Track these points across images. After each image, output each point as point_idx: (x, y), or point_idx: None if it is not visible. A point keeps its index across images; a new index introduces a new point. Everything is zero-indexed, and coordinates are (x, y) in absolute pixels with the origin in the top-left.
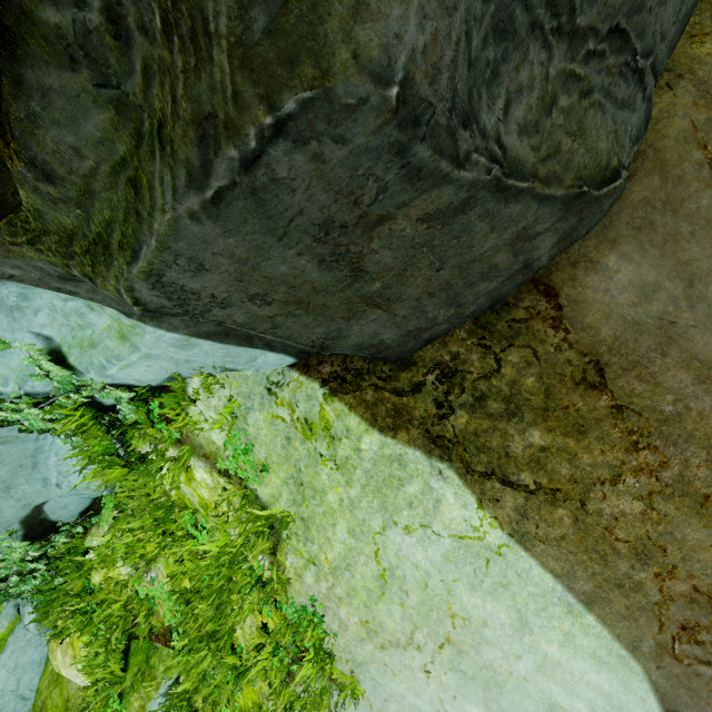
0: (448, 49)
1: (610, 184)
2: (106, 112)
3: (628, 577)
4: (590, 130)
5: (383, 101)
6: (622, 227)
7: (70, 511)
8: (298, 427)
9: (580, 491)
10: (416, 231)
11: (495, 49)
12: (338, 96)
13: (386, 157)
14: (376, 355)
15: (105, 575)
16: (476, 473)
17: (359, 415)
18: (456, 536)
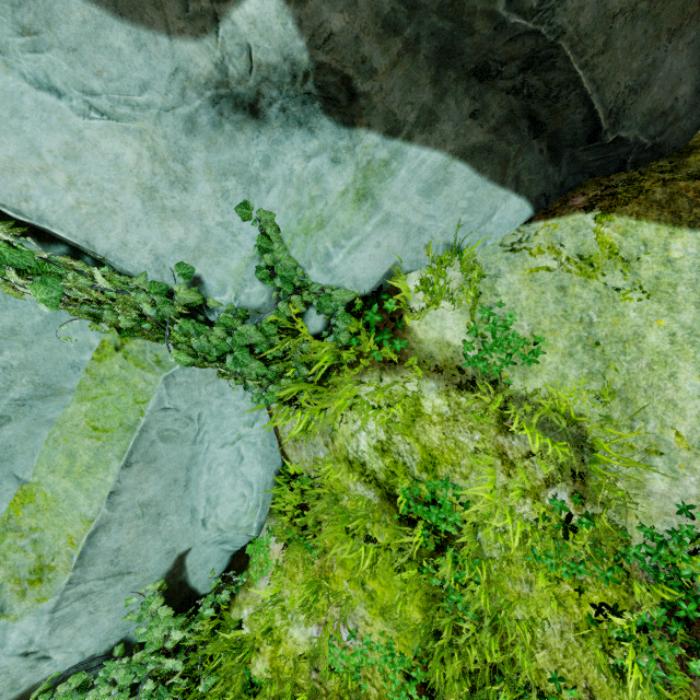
0: None
1: None
2: None
3: None
4: None
5: None
6: None
7: (208, 572)
8: (572, 269)
9: None
10: None
11: None
12: None
13: None
14: (658, 138)
15: (271, 656)
16: None
17: (654, 220)
18: None
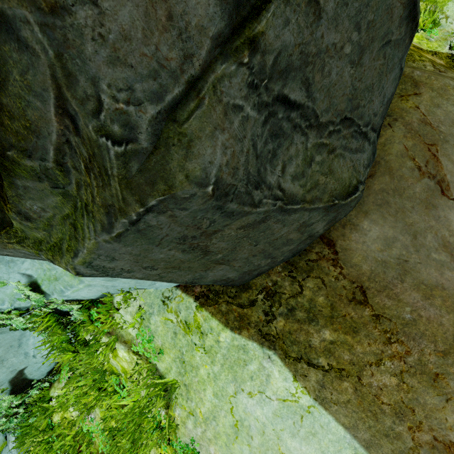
0: (242, 156)
1: (352, 195)
2: (57, 197)
3: (391, 429)
4: (336, 169)
5: (204, 193)
6: (370, 204)
7: (41, 371)
8: (181, 326)
9: (357, 370)
10: (238, 233)
11: (273, 143)
12: (179, 195)
13: (212, 210)
14: (226, 284)
15: (61, 416)
16: (291, 358)
17: (218, 319)
18: (281, 399)
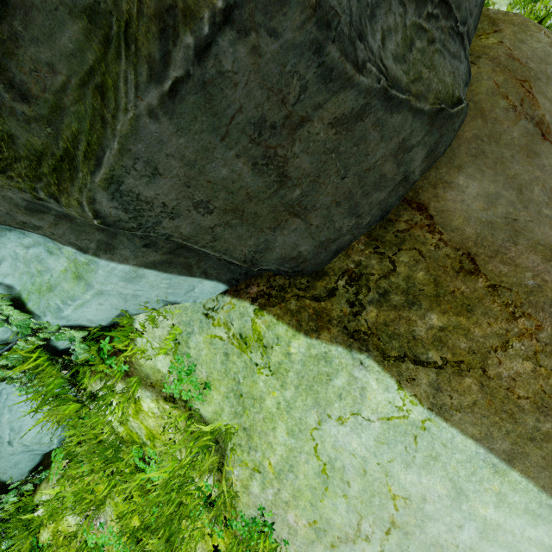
0: None
1: (458, 105)
2: (79, 23)
3: (536, 430)
4: (438, 67)
5: None
6: (463, 156)
7: (20, 469)
8: (234, 343)
9: (479, 360)
10: (327, 136)
11: None
12: None
13: (307, 55)
14: (295, 268)
15: (53, 530)
16: (391, 358)
17: (286, 323)
18: (384, 419)
